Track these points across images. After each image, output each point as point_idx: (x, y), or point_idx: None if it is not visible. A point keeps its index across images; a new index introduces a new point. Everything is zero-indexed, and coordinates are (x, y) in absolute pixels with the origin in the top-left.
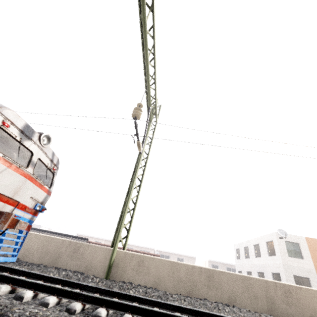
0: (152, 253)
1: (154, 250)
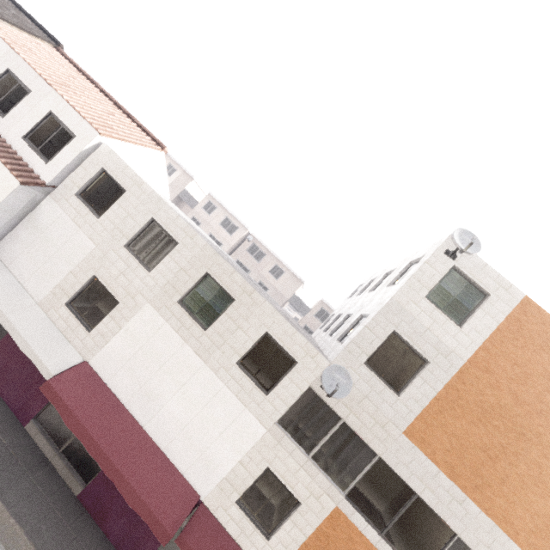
0: (154, 136)
1: (246, 231)
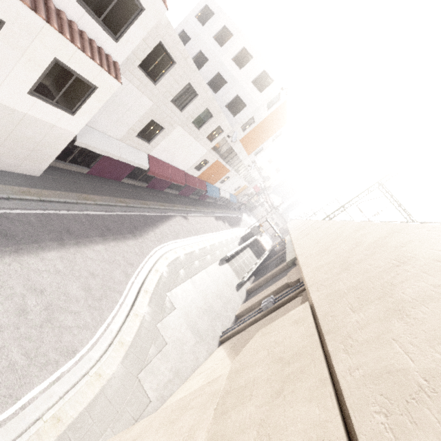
0: None
1: None
